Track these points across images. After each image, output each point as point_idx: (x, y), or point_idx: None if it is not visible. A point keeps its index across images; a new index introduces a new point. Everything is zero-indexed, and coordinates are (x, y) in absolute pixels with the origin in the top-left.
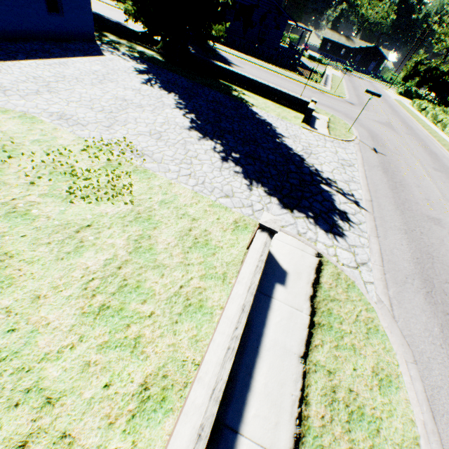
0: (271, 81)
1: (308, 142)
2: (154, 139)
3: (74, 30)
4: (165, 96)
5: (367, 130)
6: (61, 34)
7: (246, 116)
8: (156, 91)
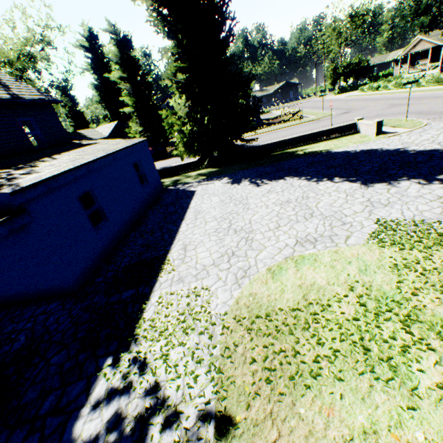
0: (283, 135)
1: (422, 140)
2: (383, 207)
3: (154, 190)
4: (289, 182)
5: (404, 114)
6: (151, 197)
7: (350, 156)
8: (276, 184)
